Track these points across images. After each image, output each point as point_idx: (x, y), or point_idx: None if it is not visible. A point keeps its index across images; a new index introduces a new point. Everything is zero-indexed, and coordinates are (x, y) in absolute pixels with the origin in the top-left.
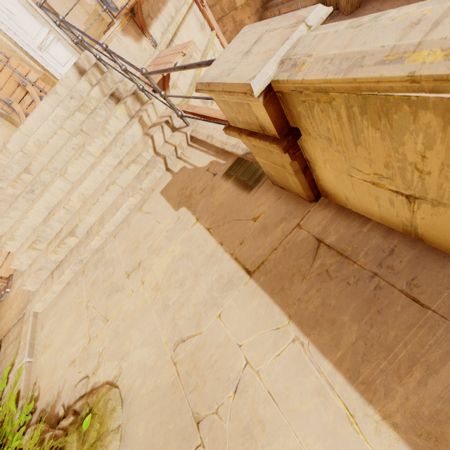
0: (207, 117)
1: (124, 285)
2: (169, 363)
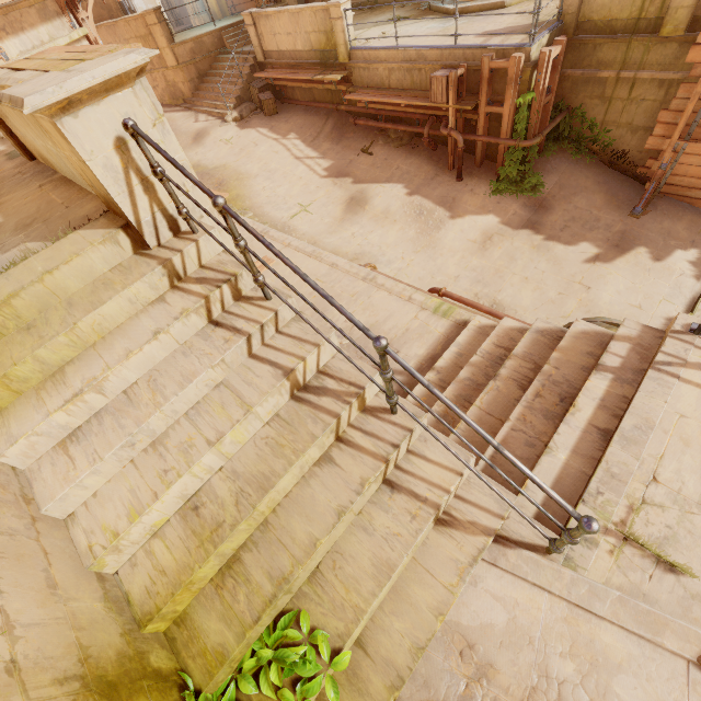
0: None
1: None
2: None
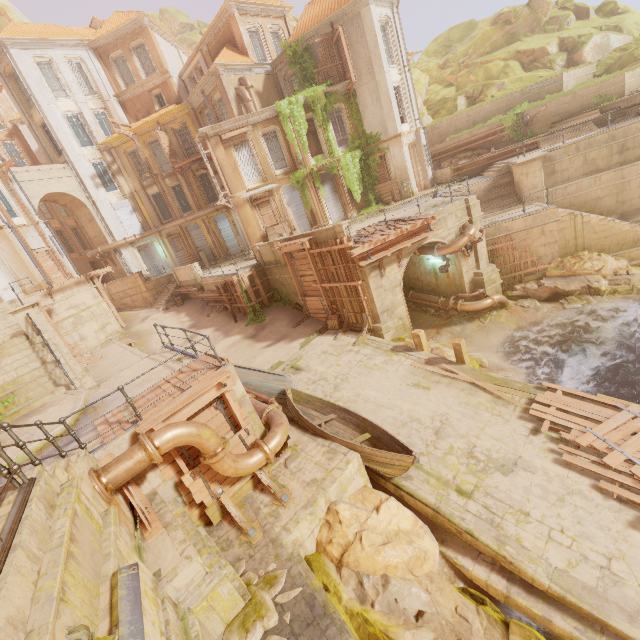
0: None
1: None
2: None
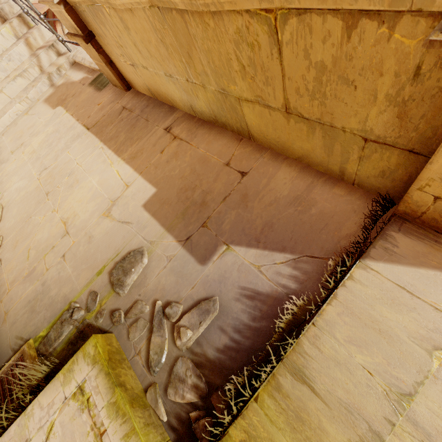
0: None
1: (8, 159)
2: (36, 181)
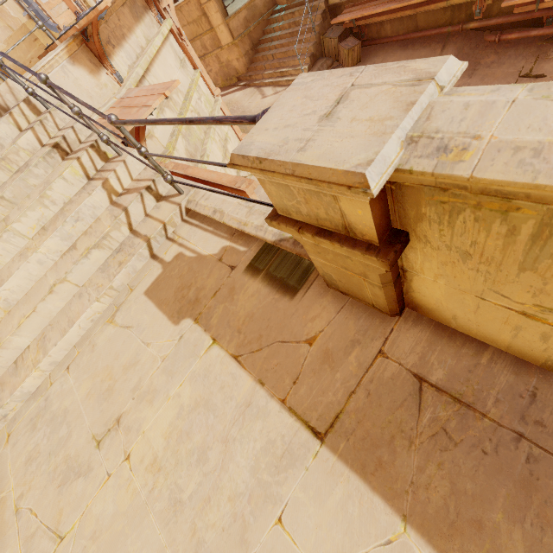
0: (209, 183)
1: (90, 463)
2: None
